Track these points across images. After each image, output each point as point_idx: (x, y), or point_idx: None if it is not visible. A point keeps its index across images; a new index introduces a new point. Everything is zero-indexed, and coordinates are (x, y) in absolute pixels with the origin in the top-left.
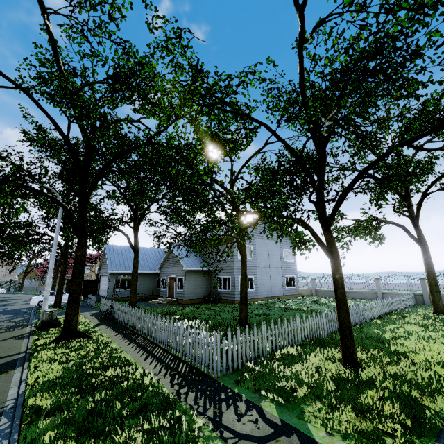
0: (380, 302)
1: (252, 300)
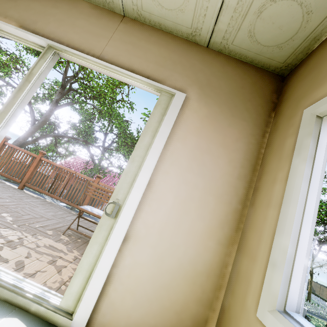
0: None
1: None
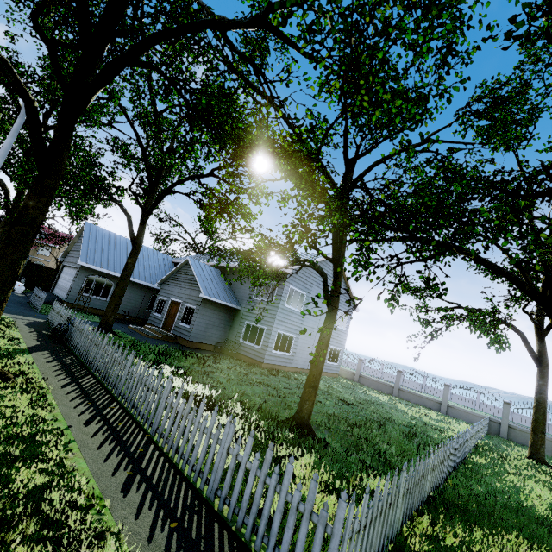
0: (476, 428)
1: (283, 368)
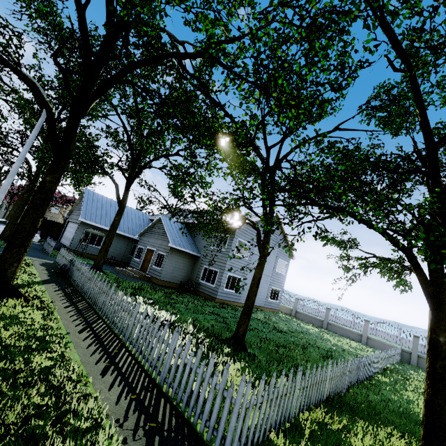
0: (384, 354)
1: (232, 303)
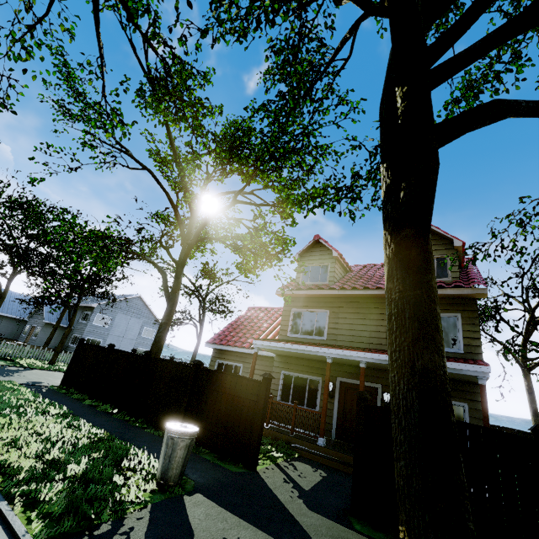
0: None
1: None
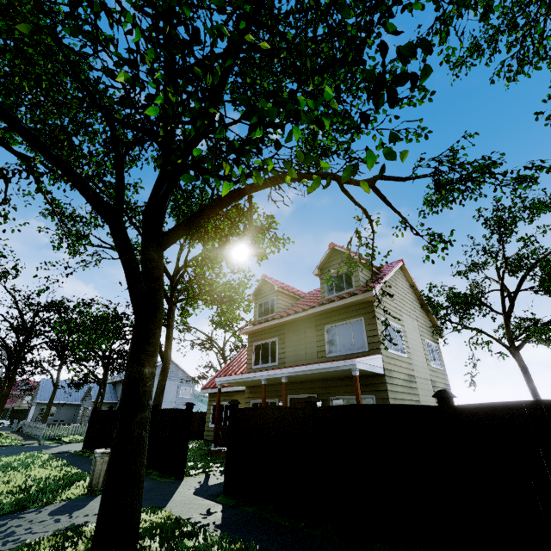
0: None
1: None
